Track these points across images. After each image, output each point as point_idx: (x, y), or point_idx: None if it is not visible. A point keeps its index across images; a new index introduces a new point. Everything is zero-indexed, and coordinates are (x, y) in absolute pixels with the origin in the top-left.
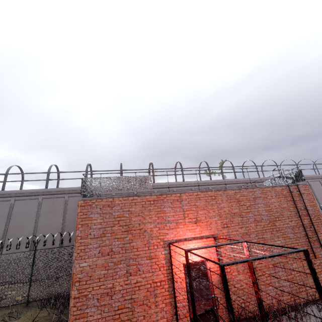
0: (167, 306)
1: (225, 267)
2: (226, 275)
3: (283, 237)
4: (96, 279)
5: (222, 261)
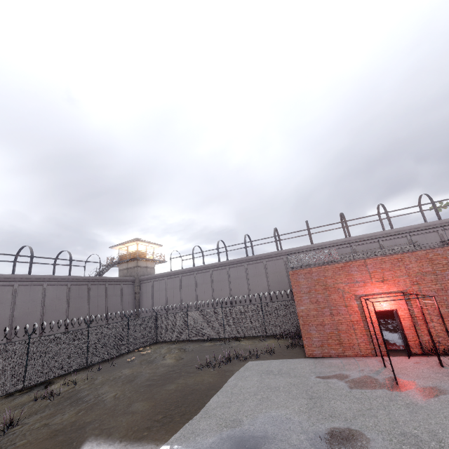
0: (364, 336)
1: (416, 315)
2: (418, 321)
3: None
4: (311, 316)
5: (412, 311)
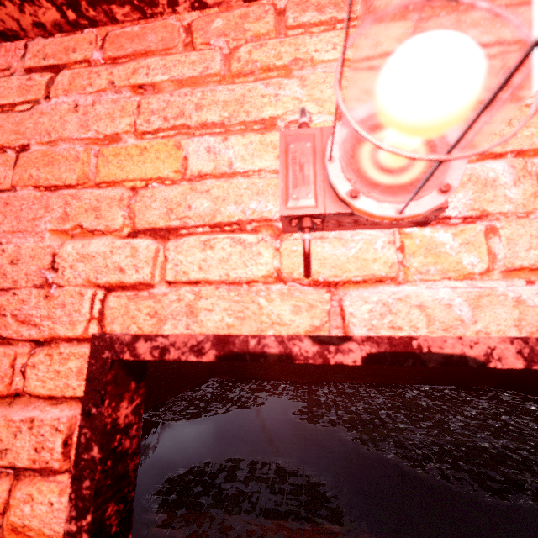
0: None
1: None
2: None
3: None
4: None
5: None
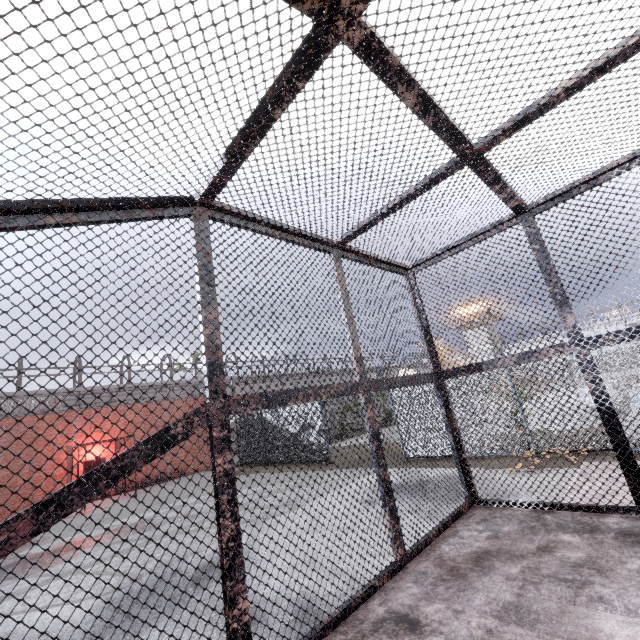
0: None
1: None
2: None
3: None
4: (0, 478)
5: None
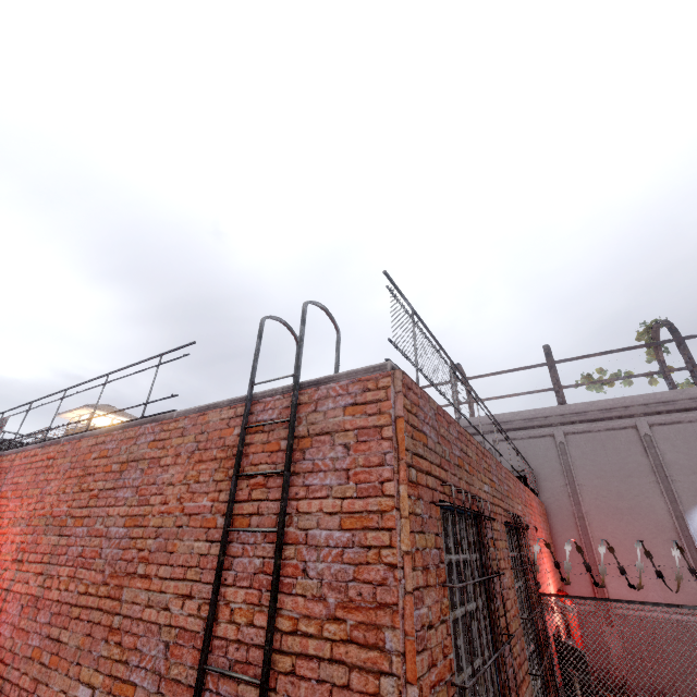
0: None
1: None
2: None
3: (112, 674)
4: None
5: None
